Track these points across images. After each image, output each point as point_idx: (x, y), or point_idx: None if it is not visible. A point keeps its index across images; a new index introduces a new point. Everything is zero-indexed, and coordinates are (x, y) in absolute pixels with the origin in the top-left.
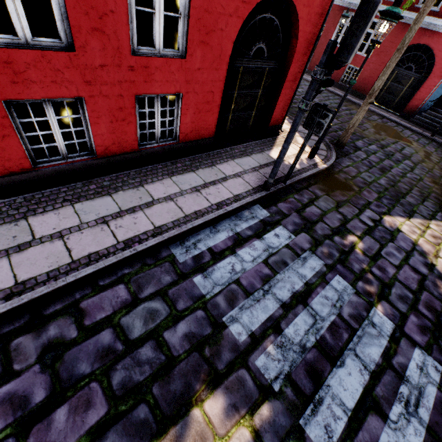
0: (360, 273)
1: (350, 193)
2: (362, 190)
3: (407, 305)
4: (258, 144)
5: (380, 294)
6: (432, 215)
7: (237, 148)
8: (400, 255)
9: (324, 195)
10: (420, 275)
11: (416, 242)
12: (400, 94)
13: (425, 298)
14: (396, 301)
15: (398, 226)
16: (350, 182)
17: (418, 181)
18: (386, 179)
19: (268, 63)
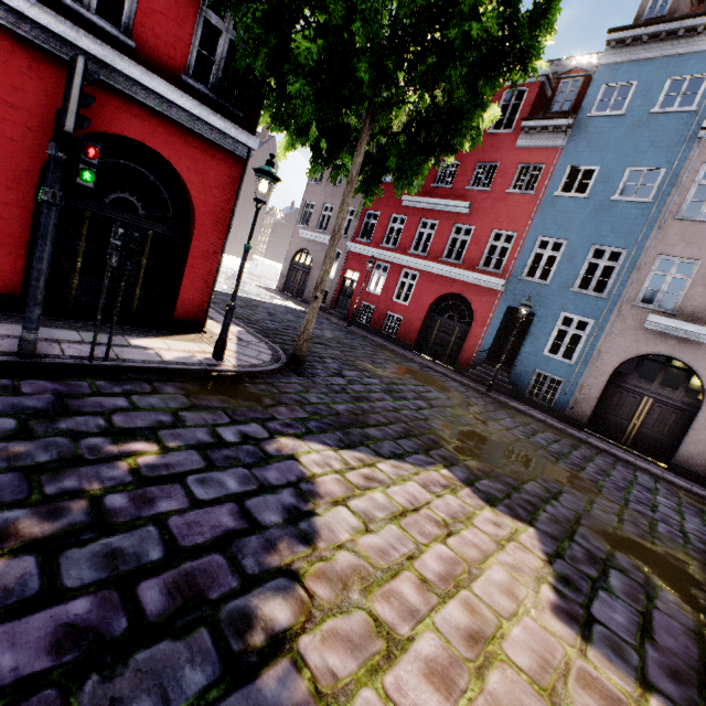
0: (53, 496)
1: (247, 403)
2: (281, 406)
3: (109, 574)
4: (128, 329)
5: (49, 540)
6: (400, 454)
7: (68, 322)
8: (239, 486)
9: (176, 394)
10: (248, 524)
11: (311, 477)
12: (449, 345)
13: (199, 566)
14: (82, 561)
15: (300, 452)
16: (267, 395)
17: (418, 419)
18: (353, 406)
19: (151, 224)
